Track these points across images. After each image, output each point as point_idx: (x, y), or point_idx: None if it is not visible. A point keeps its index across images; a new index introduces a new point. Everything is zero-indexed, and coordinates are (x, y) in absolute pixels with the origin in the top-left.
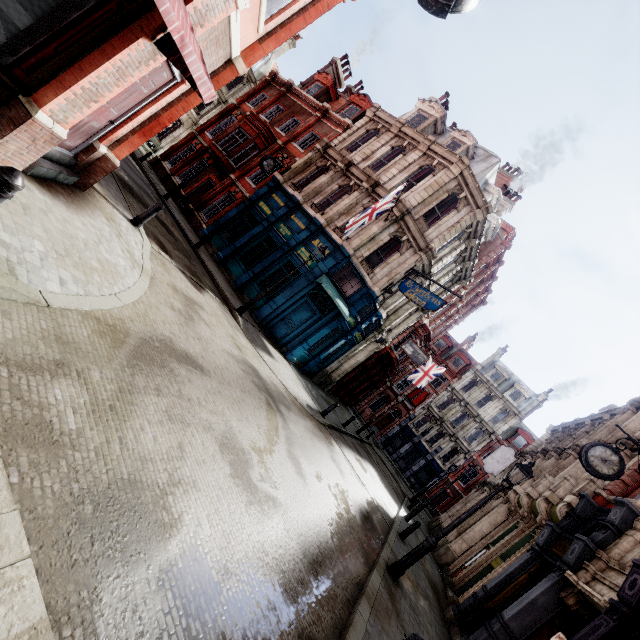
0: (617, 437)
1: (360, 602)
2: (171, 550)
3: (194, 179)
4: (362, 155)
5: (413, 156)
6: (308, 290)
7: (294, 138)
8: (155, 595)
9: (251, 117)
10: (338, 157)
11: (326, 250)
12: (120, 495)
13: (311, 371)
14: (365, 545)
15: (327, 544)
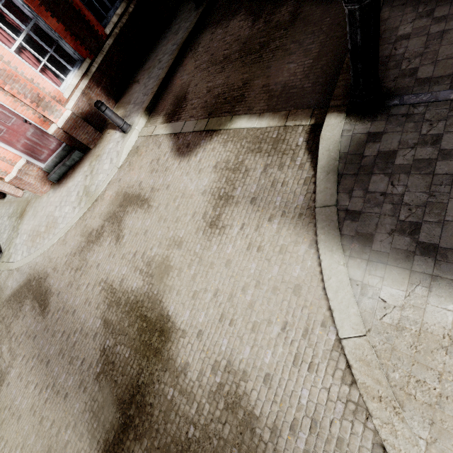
0: None
1: None
2: None
3: None
4: None
5: None
6: None
7: None
8: None
9: None
10: None
11: None
12: None
13: None
14: None
15: None
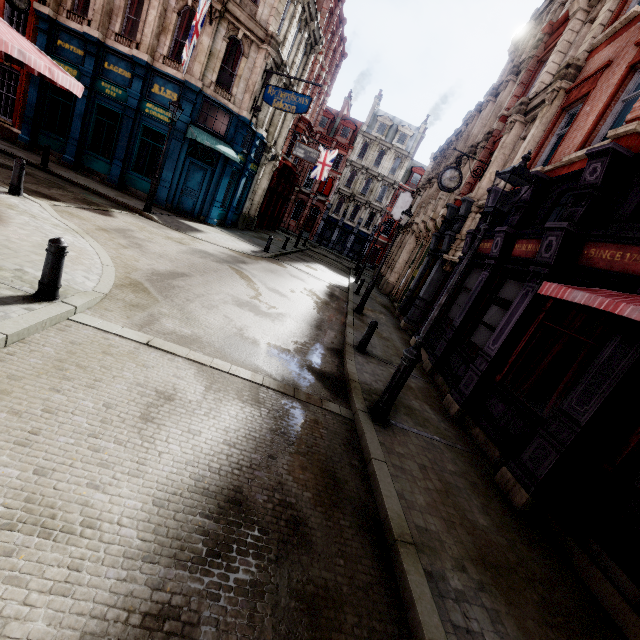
0: (468, 146)
1: (347, 329)
2: (263, 348)
3: None
4: None
5: None
6: (185, 150)
7: None
8: (271, 359)
9: None
10: None
11: (173, 94)
12: (230, 342)
13: (233, 222)
14: (338, 308)
15: (318, 318)
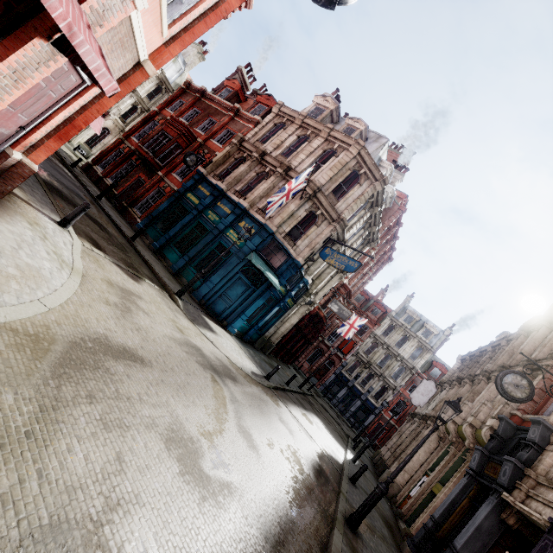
0: (517, 360)
1: None
2: None
3: (125, 179)
4: (273, 145)
5: (317, 142)
6: (240, 267)
7: (212, 136)
8: None
9: (171, 120)
10: (253, 148)
11: (252, 230)
12: (36, 551)
13: (252, 339)
14: (322, 502)
15: (287, 517)
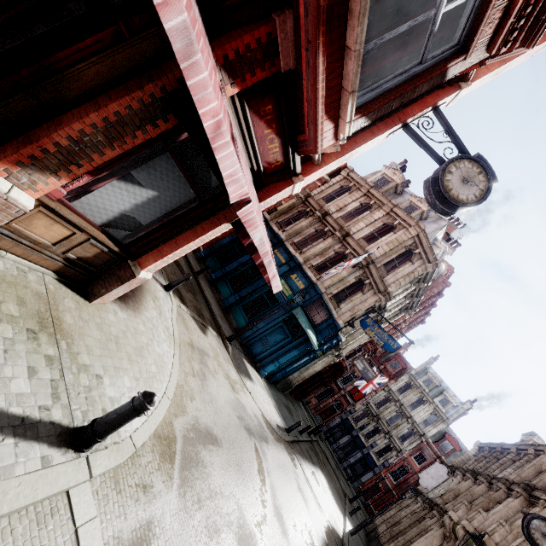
0: (544, 482)
1: None
2: None
3: None
4: (336, 207)
5: (378, 214)
6: (284, 317)
7: None
8: None
9: None
10: (316, 206)
11: (302, 285)
12: None
13: (276, 379)
14: None
15: None
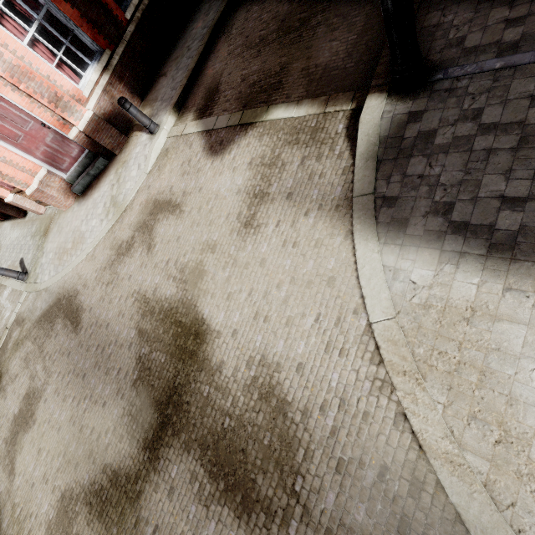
0: None
1: None
2: None
3: None
4: None
5: None
6: None
7: None
8: None
9: None
10: None
11: None
12: None
13: None
14: None
15: None
